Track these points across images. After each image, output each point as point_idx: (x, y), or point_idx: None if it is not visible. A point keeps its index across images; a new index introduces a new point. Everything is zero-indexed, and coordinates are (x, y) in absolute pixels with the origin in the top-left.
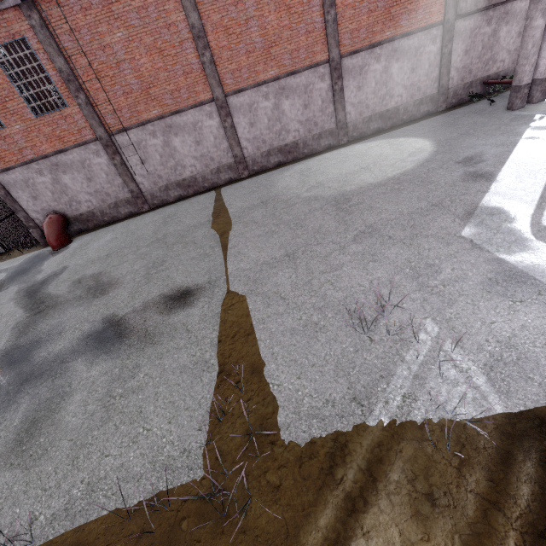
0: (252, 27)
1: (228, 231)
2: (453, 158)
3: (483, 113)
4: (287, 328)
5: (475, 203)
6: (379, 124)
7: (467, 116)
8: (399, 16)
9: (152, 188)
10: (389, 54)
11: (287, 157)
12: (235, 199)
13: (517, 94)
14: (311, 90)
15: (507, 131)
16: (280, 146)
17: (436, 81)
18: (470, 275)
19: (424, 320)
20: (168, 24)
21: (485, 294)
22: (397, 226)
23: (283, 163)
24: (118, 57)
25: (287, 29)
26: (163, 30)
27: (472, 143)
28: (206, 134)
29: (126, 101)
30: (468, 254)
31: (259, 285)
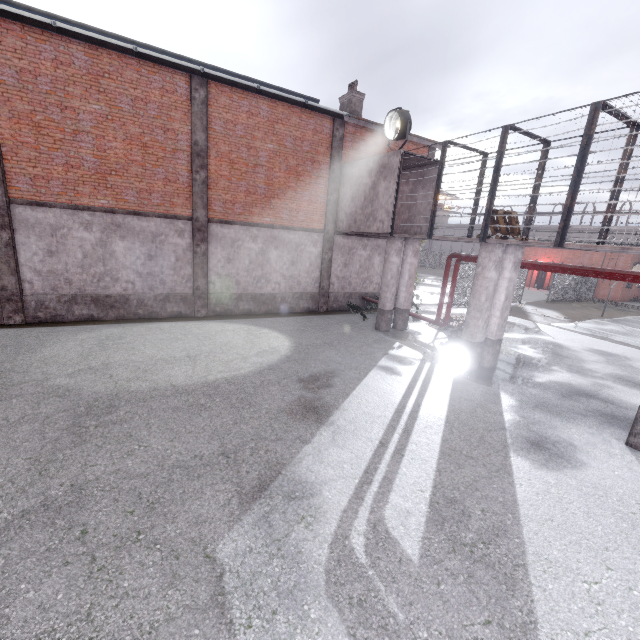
0: (83, 142)
1: None
2: (300, 371)
3: (355, 326)
4: None
5: (282, 463)
6: (251, 305)
7: (341, 324)
8: (280, 209)
9: None
10: (268, 238)
11: (108, 312)
12: None
13: (382, 316)
14: (163, 242)
15: (366, 353)
16: (97, 294)
17: (317, 281)
18: None
19: None
20: None
21: None
22: (127, 498)
23: (98, 319)
24: None
25: (138, 165)
26: None
27: (329, 357)
28: None
29: None
30: (187, 633)
31: None
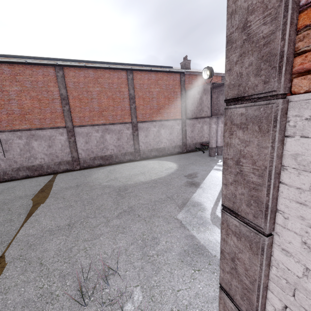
0: (94, 102)
1: (41, 203)
2: (184, 173)
3: (200, 156)
4: (23, 299)
5: (188, 198)
6: (156, 153)
7: (194, 156)
8: (163, 113)
9: (6, 168)
10: (159, 125)
11: (106, 162)
12: (61, 181)
13: (211, 150)
14: (122, 133)
15: (208, 165)
16: (102, 155)
17: (181, 140)
18: (175, 246)
19: (135, 288)
20: (48, 90)
21: (179, 263)
22: (146, 208)
23: (103, 164)
24: (10, 97)
25: (112, 106)
26: (44, 92)
27: (193, 168)
28: (57, 143)
29: (7, 117)
30: (177, 231)
31: (31, 250)
